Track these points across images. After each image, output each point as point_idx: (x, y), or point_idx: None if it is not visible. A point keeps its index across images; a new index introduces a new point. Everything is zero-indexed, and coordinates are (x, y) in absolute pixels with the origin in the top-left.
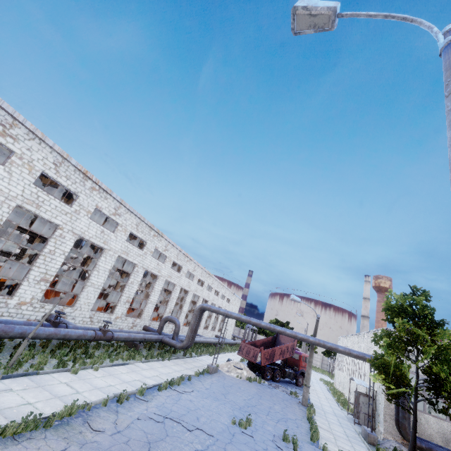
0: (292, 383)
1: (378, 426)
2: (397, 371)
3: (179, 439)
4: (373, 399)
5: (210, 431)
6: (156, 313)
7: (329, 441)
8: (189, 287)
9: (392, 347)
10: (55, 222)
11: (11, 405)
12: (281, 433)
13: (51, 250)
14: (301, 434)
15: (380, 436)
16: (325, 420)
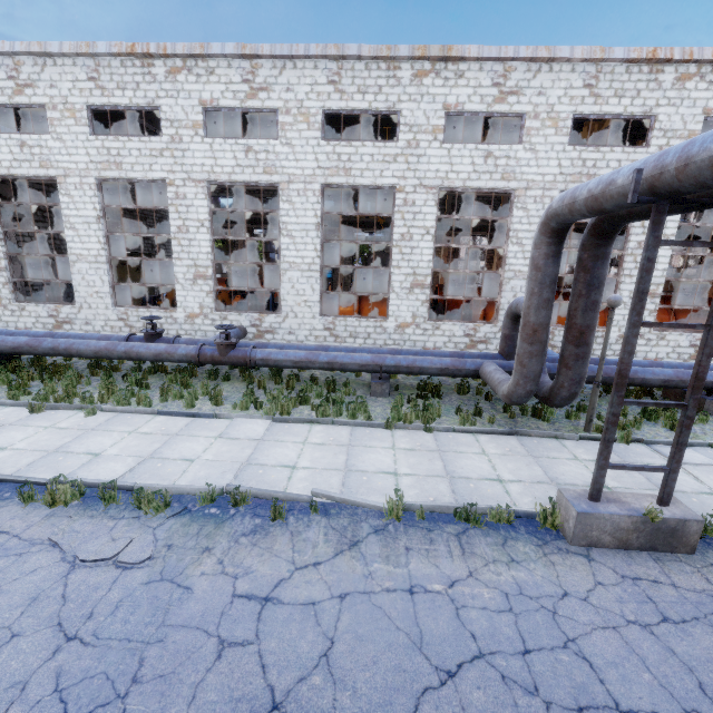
0: None
1: None
2: None
3: None
4: None
5: None
6: None
7: None
8: None
9: None
10: (156, 178)
11: None
12: None
13: (180, 227)
14: None
15: None
16: None
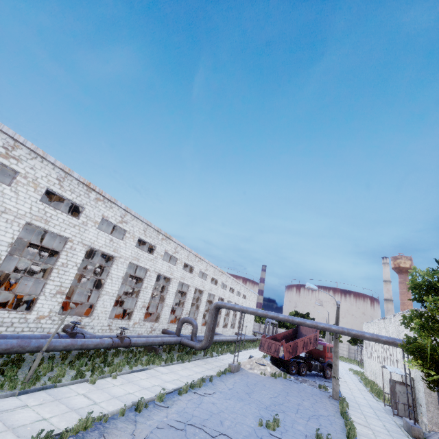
0: (319, 376)
1: (420, 417)
2: (435, 354)
3: None
4: (411, 388)
5: (235, 436)
6: (173, 316)
7: (368, 438)
8: (203, 287)
9: (425, 328)
10: (64, 235)
11: (25, 422)
12: (313, 432)
13: (63, 263)
14: (335, 432)
15: (425, 428)
16: (360, 414)
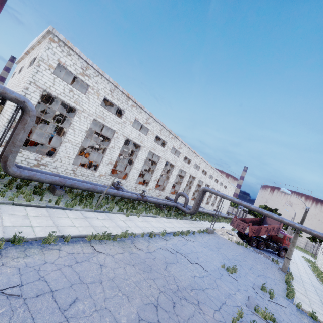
0: (274, 253)
1: None
2: None
3: (184, 266)
4: None
5: (205, 268)
6: (173, 190)
7: (303, 302)
8: (195, 175)
9: None
10: (113, 129)
11: (98, 225)
12: (260, 284)
13: (112, 146)
14: (277, 290)
15: None
16: (302, 286)
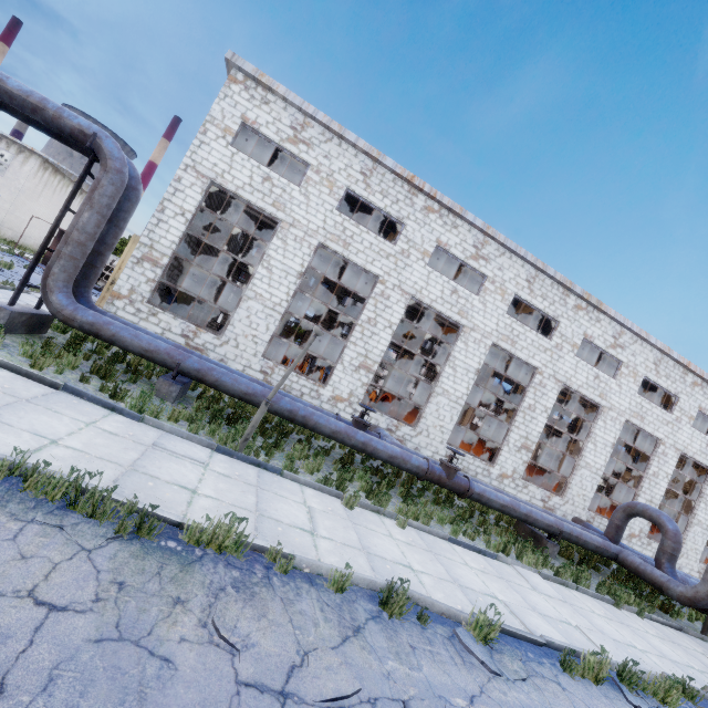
0: None
1: None
2: None
3: None
4: None
5: None
6: (611, 508)
7: None
8: None
9: None
10: (372, 271)
11: (163, 476)
12: None
13: (370, 318)
14: None
15: None
16: None
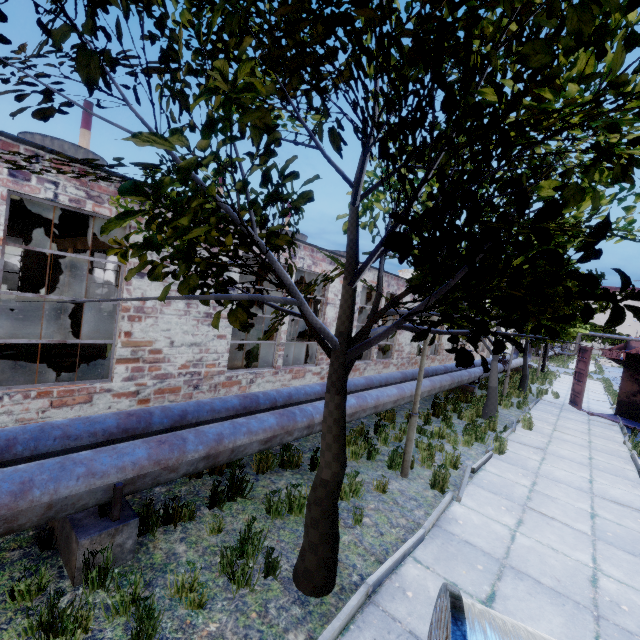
0: None
1: None
2: None
3: None
4: None
5: None
6: None
7: None
8: None
9: None
10: None
11: None
12: None
13: None
14: None
15: None
16: None
